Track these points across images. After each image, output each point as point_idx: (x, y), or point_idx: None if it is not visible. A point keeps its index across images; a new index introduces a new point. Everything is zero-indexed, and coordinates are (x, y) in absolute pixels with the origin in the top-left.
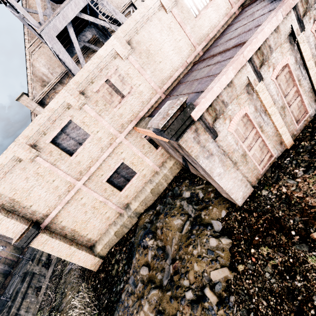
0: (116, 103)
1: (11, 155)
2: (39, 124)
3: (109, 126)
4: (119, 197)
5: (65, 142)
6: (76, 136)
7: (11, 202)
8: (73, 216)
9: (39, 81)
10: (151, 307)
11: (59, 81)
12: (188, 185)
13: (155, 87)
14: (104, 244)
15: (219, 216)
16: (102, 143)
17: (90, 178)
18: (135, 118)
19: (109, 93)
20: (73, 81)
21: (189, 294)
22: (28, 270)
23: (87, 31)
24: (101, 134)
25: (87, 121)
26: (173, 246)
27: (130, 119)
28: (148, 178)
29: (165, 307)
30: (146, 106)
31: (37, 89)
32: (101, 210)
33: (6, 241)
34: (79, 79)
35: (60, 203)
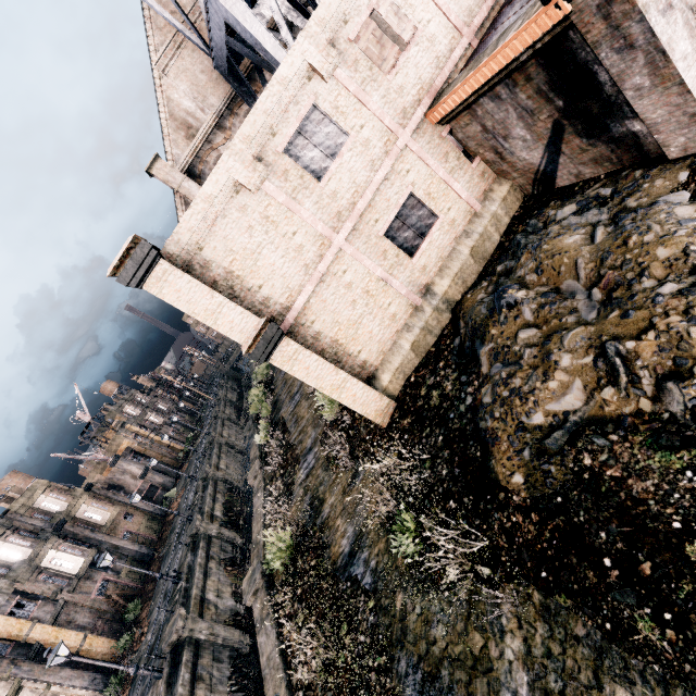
0: (391, 64)
1: (225, 177)
2: (266, 112)
3: (382, 114)
4: (410, 271)
5: (307, 155)
6: (324, 139)
7: (227, 278)
8: (332, 311)
9: (181, 128)
10: (580, 351)
11: (216, 124)
12: (562, 204)
13: (458, 23)
14: (394, 369)
15: (675, 184)
16: (372, 153)
17: (355, 228)
18: (426, 94)
19: (378, 41)
20: (315, 18)
21: (668, 287)
22: (199, 531)
23: (263, 5)
24: (369, 132)
25: (342, 104)
26: (583, 269)
27: (417, 97)
28: (461, 229)
29: (616, 333)
30: (445, 65)
31: (180, 145)
32: (380, 298)
33: (130, 505)
34: (324, 13)
35: (310, 279)
